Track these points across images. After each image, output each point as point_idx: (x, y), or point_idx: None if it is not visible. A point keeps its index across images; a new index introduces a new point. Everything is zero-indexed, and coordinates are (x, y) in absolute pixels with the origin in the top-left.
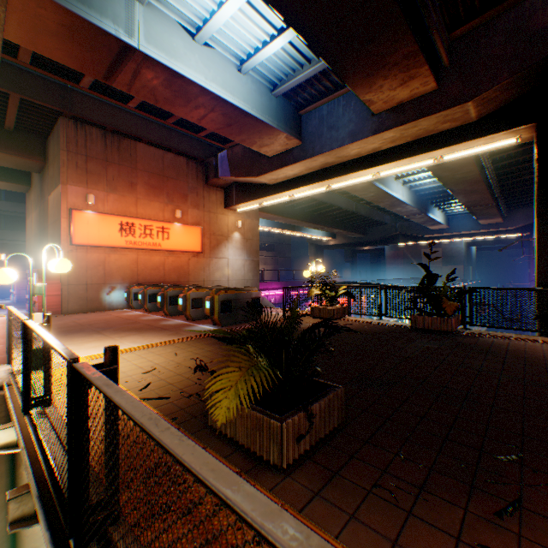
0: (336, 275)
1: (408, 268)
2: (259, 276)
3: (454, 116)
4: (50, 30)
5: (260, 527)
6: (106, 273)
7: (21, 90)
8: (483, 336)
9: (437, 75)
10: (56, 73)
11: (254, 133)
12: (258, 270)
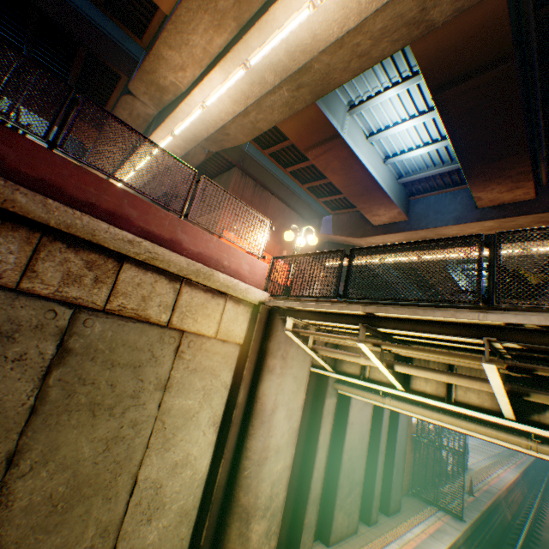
0: None
1: None
2: None
3: (547, 219)
4: (300, 119)
5: None
6: None
7: None
8: None
9: (534, 190)
10: (255, 141)
11: (376, 204)
12: None
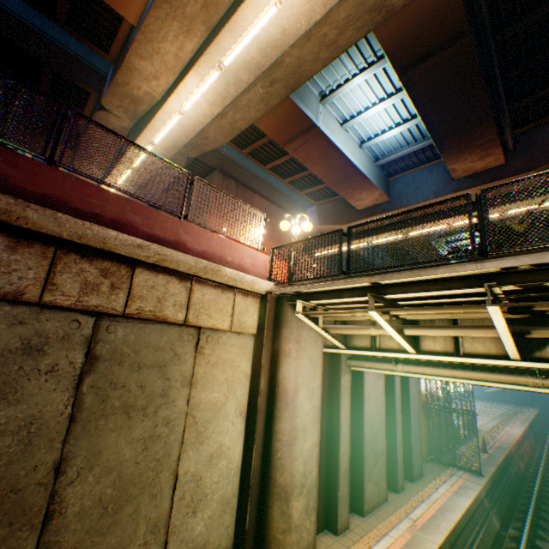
0: None
1: None
2: None
3: None
4: (276, 114)
5: None
6: None
7: None
8: None
9: (503, 156)
10: (232, 142)
11: (358, 188)
12: None
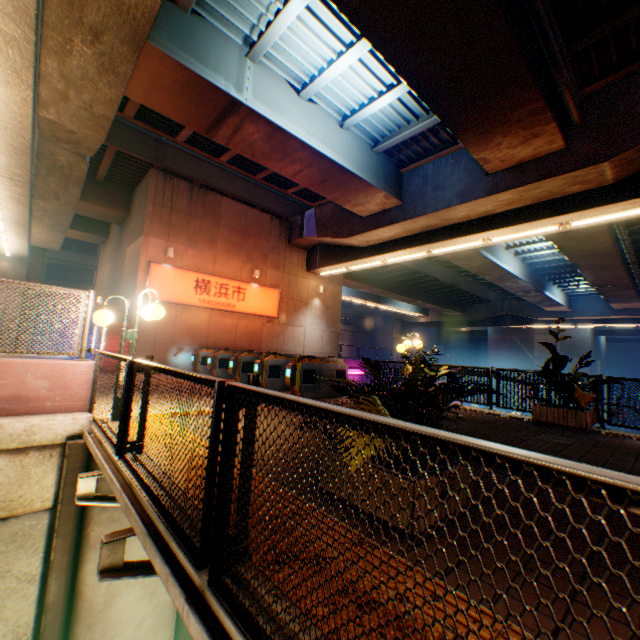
0: (437, 351)
1: (516, 357)
2: (337, 350)
3: (585, 178)
4: (166, 86)
5: (529, 457)
6: (176, 332)
7: (119, 142)
8: (628, 437)
9: (565, 133)
10: (156, 126)
11: (350, 190)
12: (337, 343)
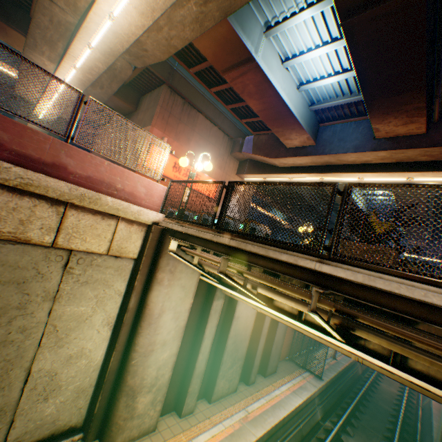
0: None
1: None
2: None
3: (431, 153)
4: (215, 38)
5: None
6: None
7: None
8: None
9: (427, 125)
10: (180, 59)
11: (288, 129)
12: None
